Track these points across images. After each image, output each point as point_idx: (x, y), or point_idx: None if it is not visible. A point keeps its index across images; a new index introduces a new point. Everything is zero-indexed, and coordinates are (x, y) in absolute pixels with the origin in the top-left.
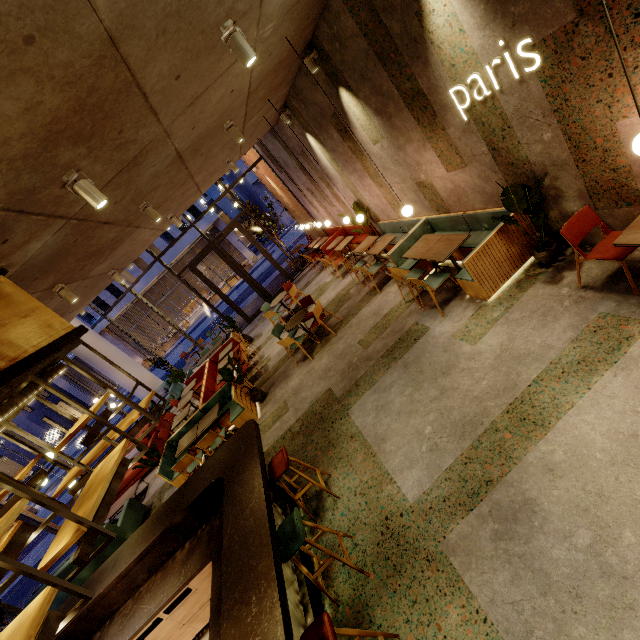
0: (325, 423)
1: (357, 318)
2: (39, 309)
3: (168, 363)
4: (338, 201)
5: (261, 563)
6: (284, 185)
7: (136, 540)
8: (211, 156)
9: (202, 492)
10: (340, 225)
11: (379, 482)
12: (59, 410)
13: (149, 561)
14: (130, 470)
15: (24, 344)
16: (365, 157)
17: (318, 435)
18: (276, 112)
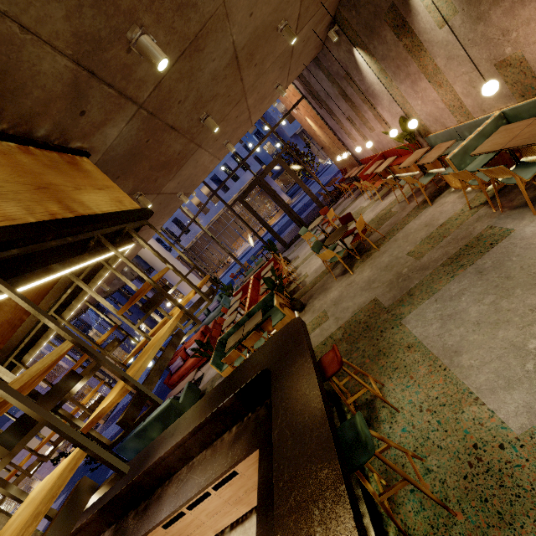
0: (372, 332)
1: (403, 232)
2: (113, 188)
3: (220, 281)
4: (380, 123)
5: (323, 470)
6: (323, 121)
7: (191, 415)
8: (263, 72)
9: (249, 381)
10: (378, 152)
11: (456, 400)
12: (126, 281)
13: (201, 437)
14: (190, 360)
15: (94, 207)
16: (424, 52)
17: (364, 343)
18: (324, 30)
